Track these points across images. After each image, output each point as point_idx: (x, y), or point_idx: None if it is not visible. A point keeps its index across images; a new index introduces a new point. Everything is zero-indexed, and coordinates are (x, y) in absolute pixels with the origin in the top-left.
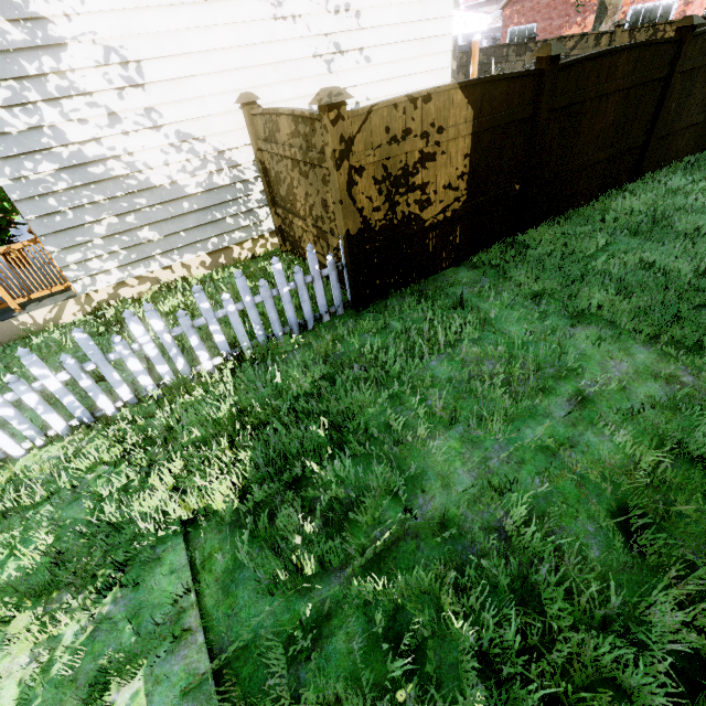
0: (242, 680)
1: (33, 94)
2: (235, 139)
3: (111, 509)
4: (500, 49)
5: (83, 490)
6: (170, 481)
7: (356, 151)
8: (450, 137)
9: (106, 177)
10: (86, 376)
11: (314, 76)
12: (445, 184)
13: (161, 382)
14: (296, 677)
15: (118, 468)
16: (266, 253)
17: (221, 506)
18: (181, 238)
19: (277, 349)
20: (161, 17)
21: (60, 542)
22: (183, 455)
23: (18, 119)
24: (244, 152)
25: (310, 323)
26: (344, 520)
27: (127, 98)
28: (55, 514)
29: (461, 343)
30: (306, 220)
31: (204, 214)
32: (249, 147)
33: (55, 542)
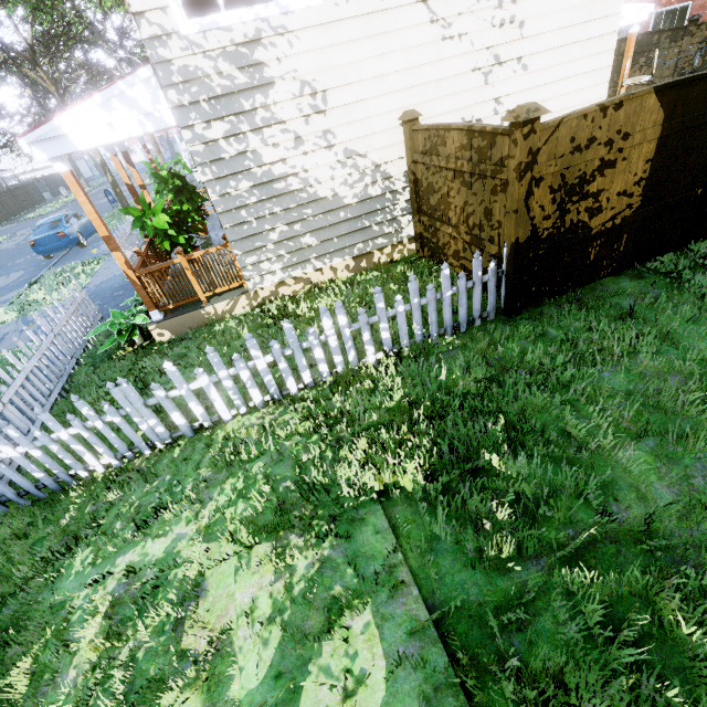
0: (458, 634)
1: (245, 126)
2: (391, 153)
3: (313, 472)
4: (649, 36)
5: (284, 454)
6: (358, 456)
7: (539, 162)
8: (635, 142)
9: (285, 191)
10: (284, 360)
11: (471, 89)
12: (619, 191)
13: (334, 370)
14: (509, 643)
15: (310, 439)
16: (402, 258)
17: (407, 484)
18: (333, 244)
19: (432, 348)
20: (348, 50)
21: (275, 492)
22: (366, 435)
23: (231, 147)
24: (397, 165)
25: (462, 326)
26: (535, 513)
27: (311, 123)
28: (266, 470)
29: (636, 356)
30: (457, 227)
31: (355, 222)
32: (402, 160)
33: (272, 492)
